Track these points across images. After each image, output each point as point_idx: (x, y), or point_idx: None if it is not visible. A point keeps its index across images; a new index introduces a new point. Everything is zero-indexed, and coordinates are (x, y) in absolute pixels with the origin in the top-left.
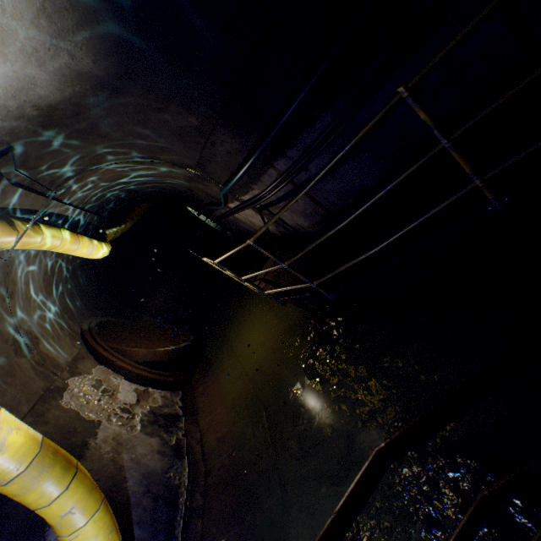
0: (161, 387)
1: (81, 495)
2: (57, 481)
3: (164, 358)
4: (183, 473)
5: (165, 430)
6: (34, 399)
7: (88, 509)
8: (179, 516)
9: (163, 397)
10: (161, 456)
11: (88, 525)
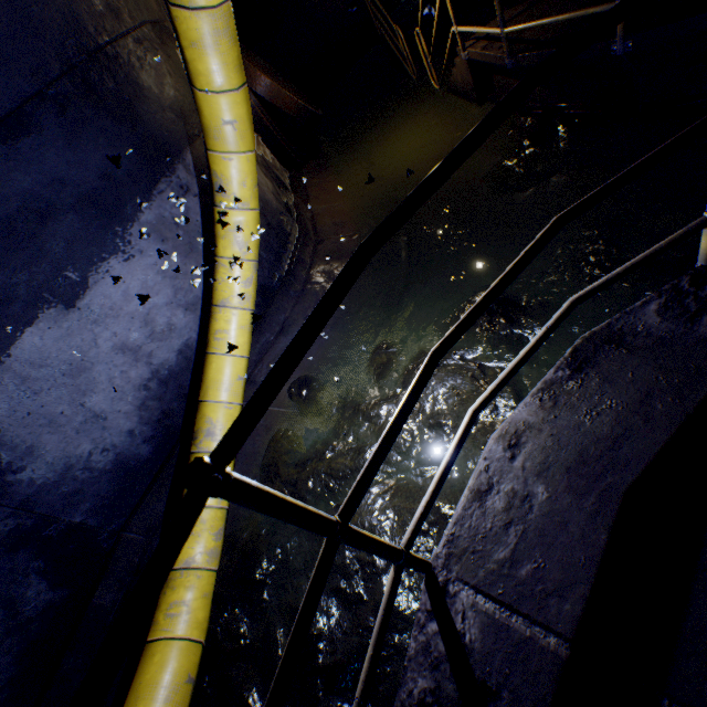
0: (271, 148)
1: (245, 116)
2: (233, 69)
3: (286, 111)
4: (295, 229)
5: (277, 186)
6: (151, 15)
7: (246, 140)
8: (287, 257)
9: (273, 160)
10: (275, 199)
11: (242, 157)
